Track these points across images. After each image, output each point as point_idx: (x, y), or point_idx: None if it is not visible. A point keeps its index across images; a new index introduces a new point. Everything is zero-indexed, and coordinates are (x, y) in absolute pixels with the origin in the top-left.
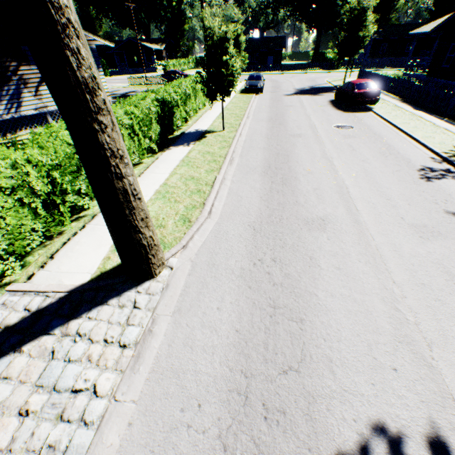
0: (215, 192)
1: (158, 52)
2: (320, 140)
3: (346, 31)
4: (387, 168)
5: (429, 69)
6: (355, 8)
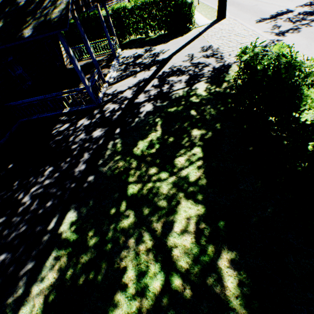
0: None
1: None
2: None
3: None
4: None
5: None
6: None
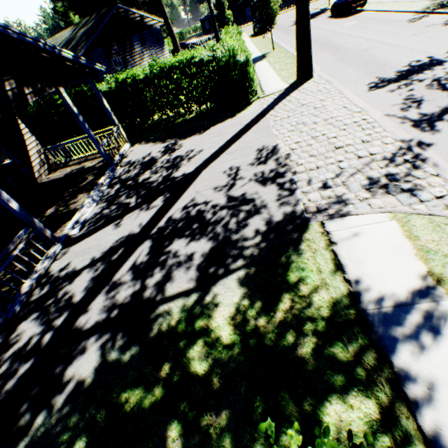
0: None
1: None
2: (341, 33)
3: None
4: (389, 27)
5: None
6: None
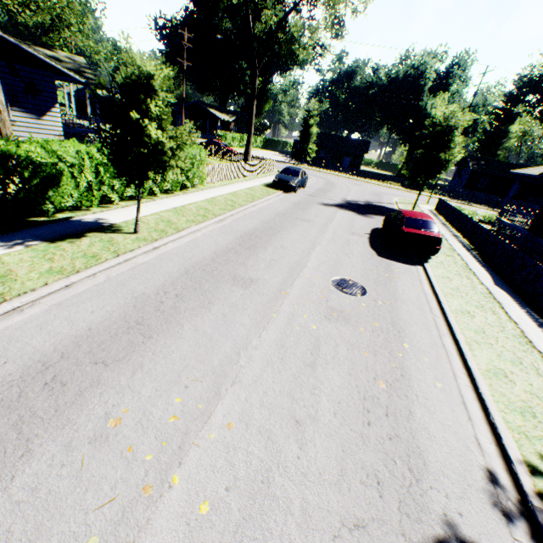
0: None
1: (226, 123)
2: (275, 308)
3: (424, 148)
4: (334, 498)
5: (533, 223)
6: (440, 124)
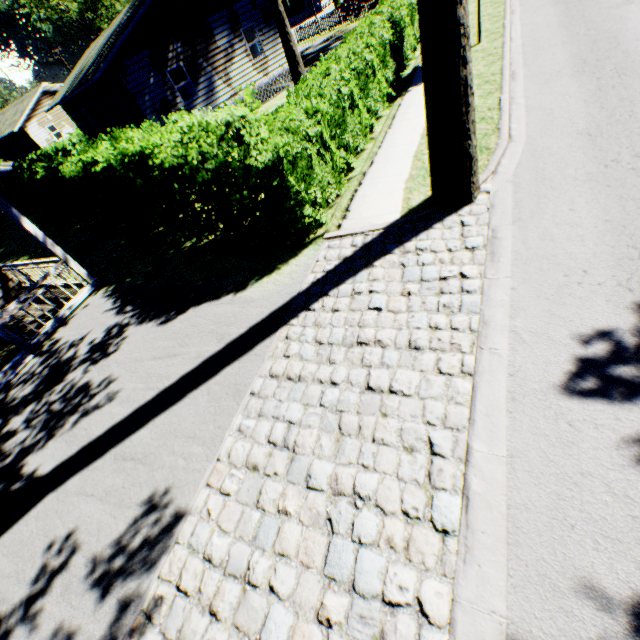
0: (506, 114)
1: None
2: None
3: None
4: None
5: None
6: None
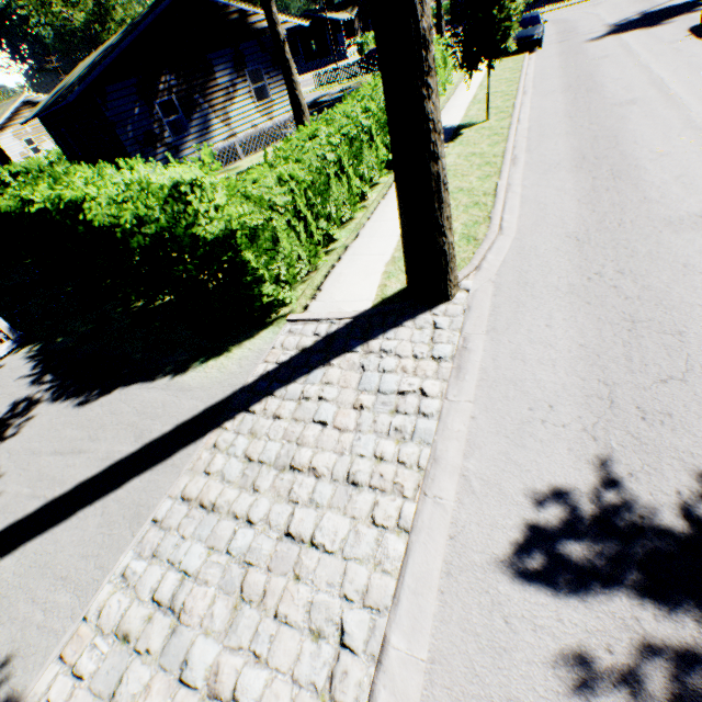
0: (501, 202)
1: (347, 25)
2: (678, 101)
3: None
4: None
5: None
6: None
